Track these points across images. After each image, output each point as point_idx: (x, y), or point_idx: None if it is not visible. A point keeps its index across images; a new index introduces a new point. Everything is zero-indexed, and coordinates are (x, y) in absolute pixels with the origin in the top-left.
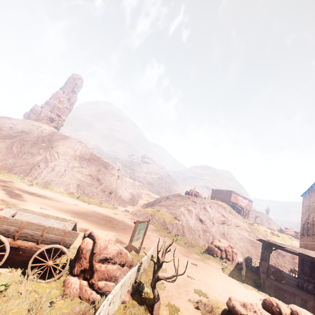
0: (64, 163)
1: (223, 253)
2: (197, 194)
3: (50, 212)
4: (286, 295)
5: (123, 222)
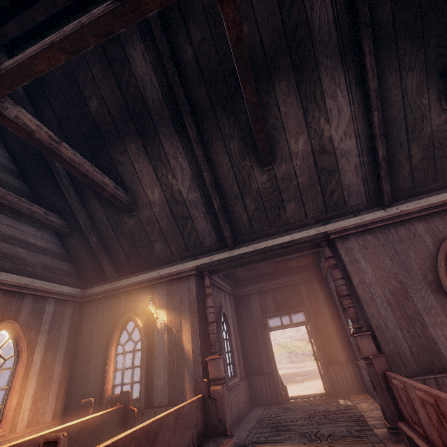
0: (128, 348)
1: None
2: None
3: (289, 388)
4: None
5: (298, 371)
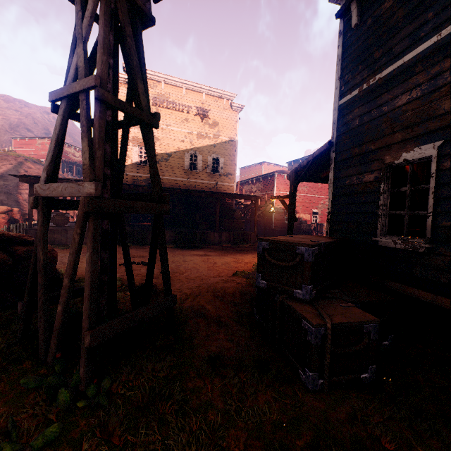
0: None
1: None
2: None
3: None
4: (58, 235)
5: None
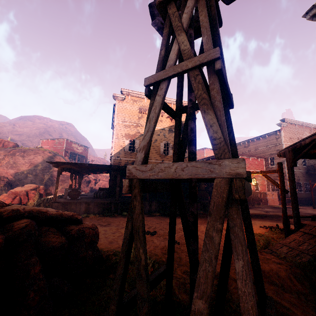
0: None
1: (25, 197)
2: (8, 144)
3: None
4: (73, 207)
5: None
